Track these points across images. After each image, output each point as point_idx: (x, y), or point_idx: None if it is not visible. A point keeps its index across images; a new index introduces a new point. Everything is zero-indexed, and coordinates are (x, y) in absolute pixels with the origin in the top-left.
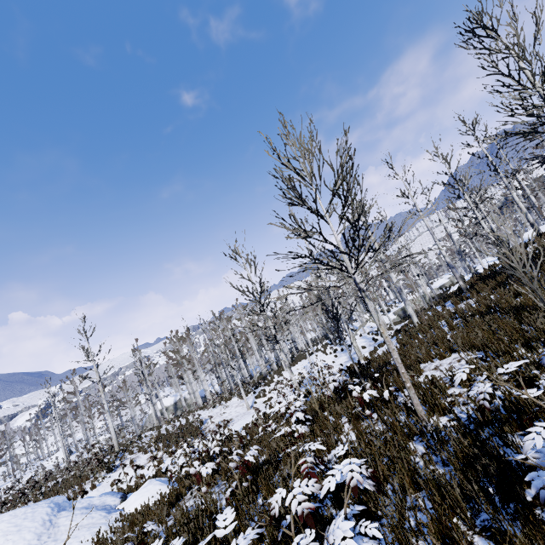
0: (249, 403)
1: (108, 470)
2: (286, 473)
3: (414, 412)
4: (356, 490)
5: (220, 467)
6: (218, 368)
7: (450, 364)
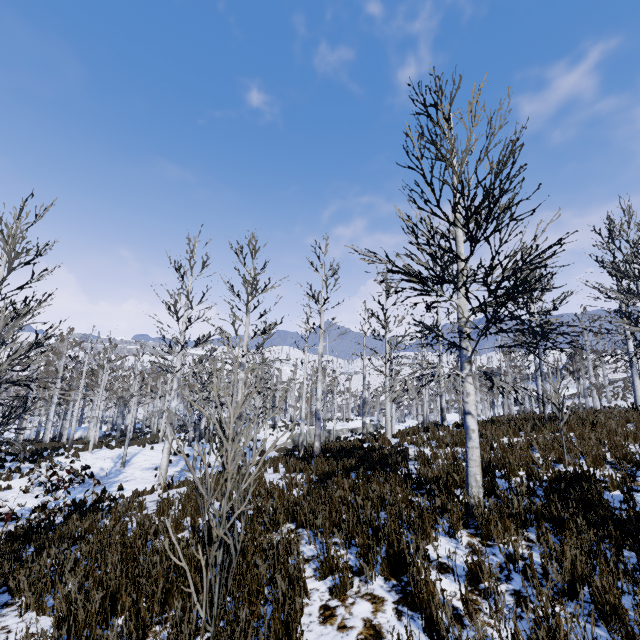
0: None
1: None
2: None
3: None
4: None
5: None
6: None
7: None
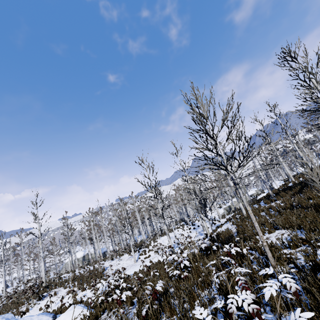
0: (135, 258)
1: (38, 298)
2: (182, 300)
3: (270, 261)
4: (297, 294)
5: (128, 296)
6: (119, 233)
7: (276, 236)
